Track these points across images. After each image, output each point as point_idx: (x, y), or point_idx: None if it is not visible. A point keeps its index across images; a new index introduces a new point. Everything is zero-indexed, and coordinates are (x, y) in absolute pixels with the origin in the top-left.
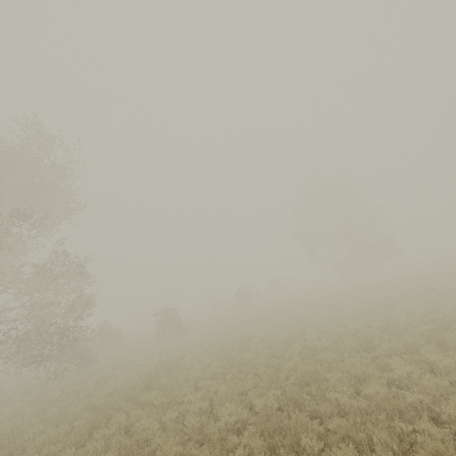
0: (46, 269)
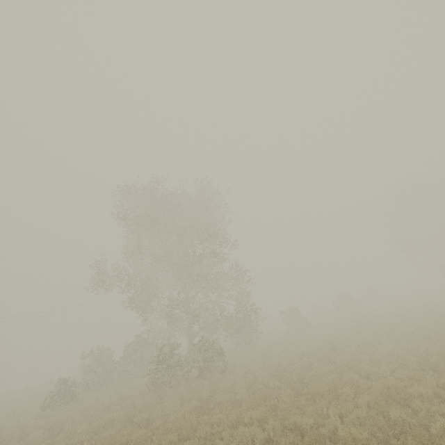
0: (224, 275)
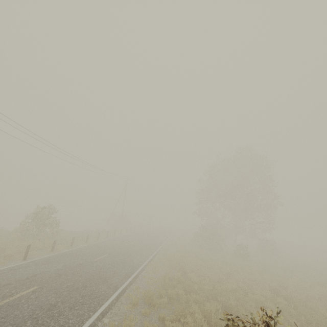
0: None
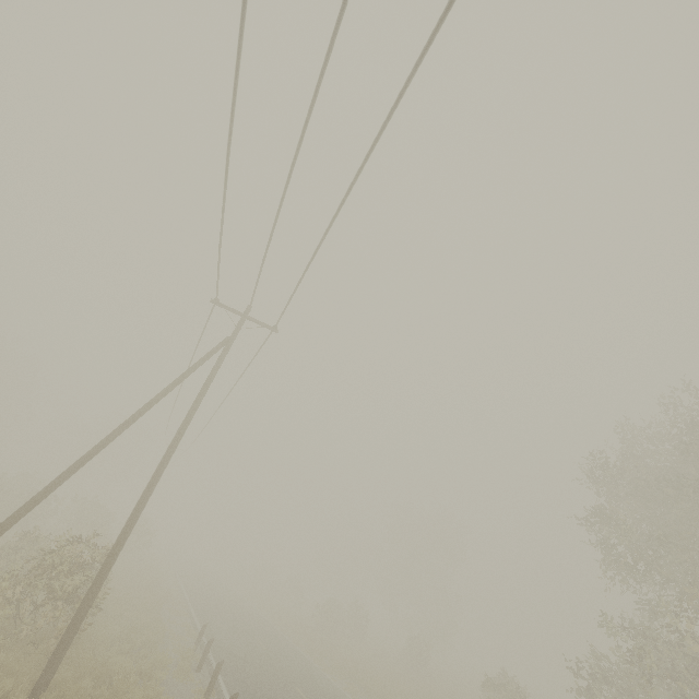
0: None
